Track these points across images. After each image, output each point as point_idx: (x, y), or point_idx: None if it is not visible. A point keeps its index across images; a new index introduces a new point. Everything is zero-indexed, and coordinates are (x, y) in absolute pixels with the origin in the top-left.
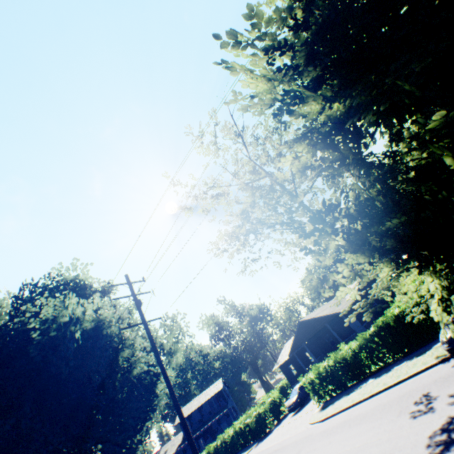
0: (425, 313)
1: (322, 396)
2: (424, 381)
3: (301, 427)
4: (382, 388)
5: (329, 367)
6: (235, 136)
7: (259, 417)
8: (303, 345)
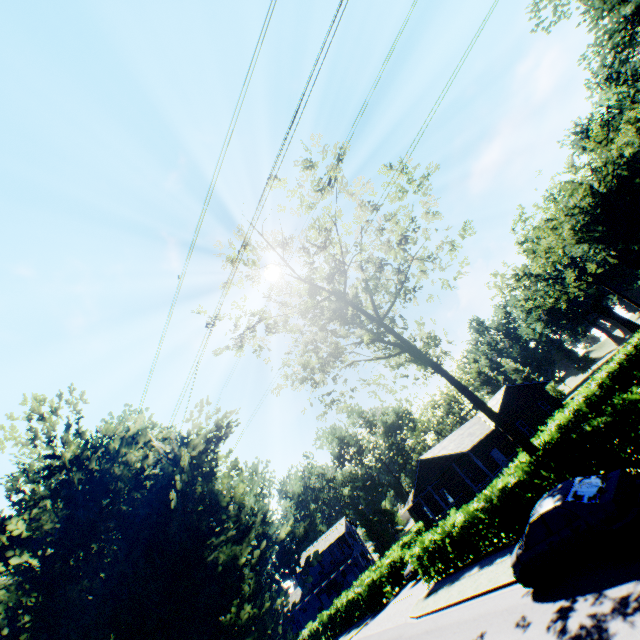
0: (532, 492)
1: (431, 576)
2: (496, 606)
3: (402, 616)
4: (469, 595)
5: (436, 541)
6: (281, 248)
7: (374, 585)
8: (429, 488)
